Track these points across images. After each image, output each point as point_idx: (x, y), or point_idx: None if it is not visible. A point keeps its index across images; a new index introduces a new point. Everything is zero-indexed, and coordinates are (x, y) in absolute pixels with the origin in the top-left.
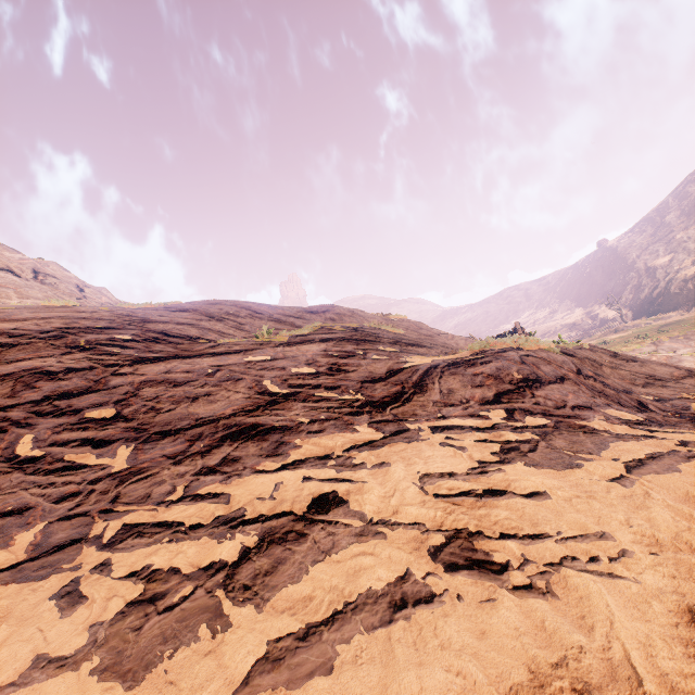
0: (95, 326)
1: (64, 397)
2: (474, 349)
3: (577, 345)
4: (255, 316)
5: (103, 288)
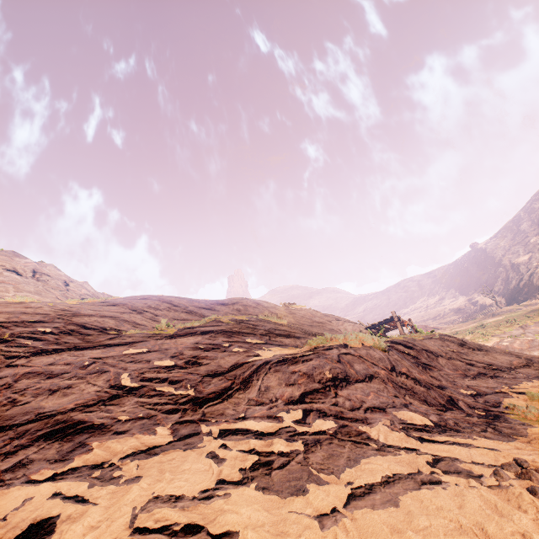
0: (29, 320)
1: None
2: (312, 344)
3: (429, 335)
4: (172, 308)
5: (86, 282)
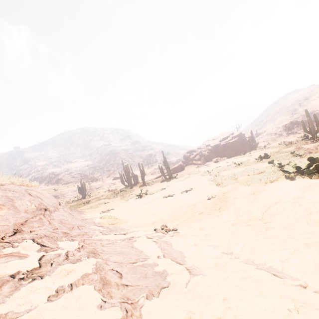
0: None
1: None
2: None
3: None
4: None
5: None
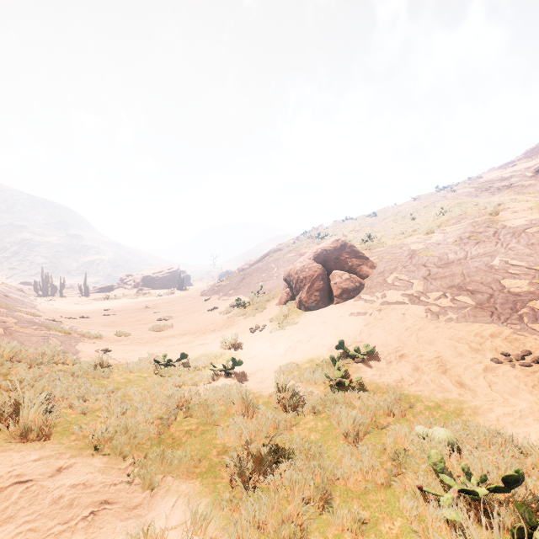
0: None
1: None
2: (7, 284)
3: None
4: None
5: None
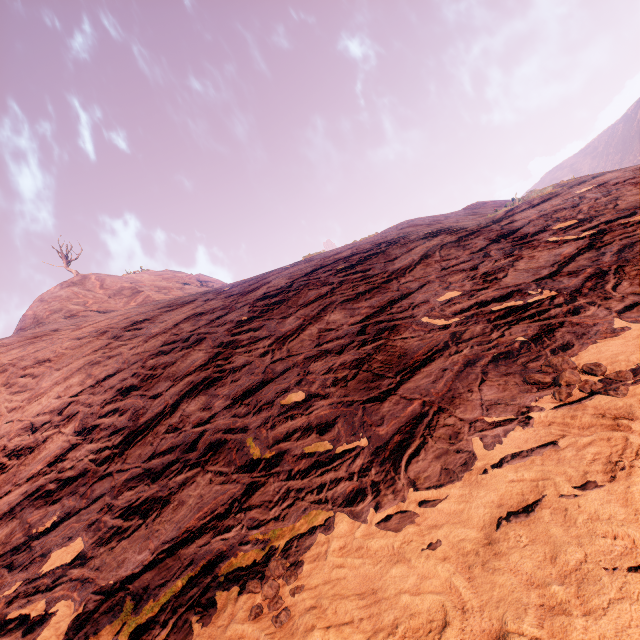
0: (392, 238)
1: (506, 236)
2: None
3: None
4: (451, 217)
5: None
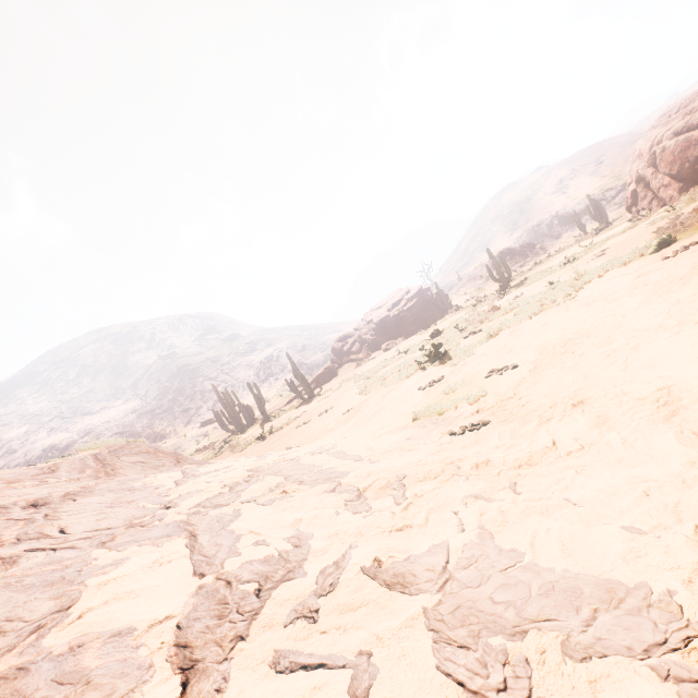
0: None
1: None
2: (91, 449)
3: None
4: None
5: None
